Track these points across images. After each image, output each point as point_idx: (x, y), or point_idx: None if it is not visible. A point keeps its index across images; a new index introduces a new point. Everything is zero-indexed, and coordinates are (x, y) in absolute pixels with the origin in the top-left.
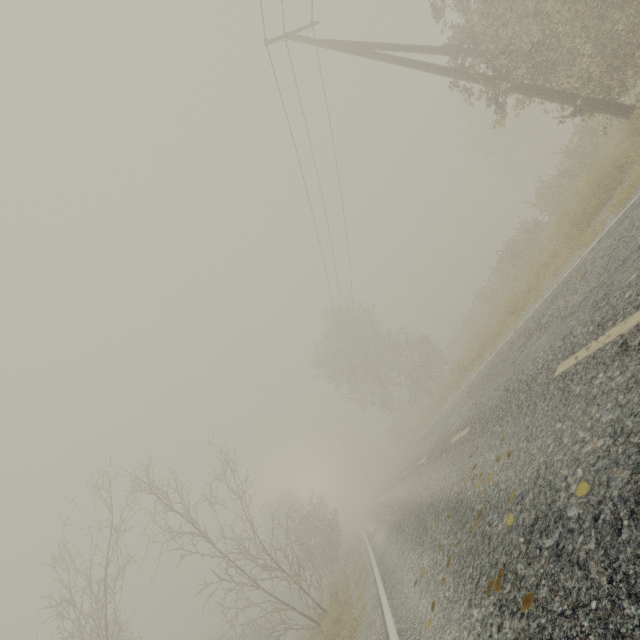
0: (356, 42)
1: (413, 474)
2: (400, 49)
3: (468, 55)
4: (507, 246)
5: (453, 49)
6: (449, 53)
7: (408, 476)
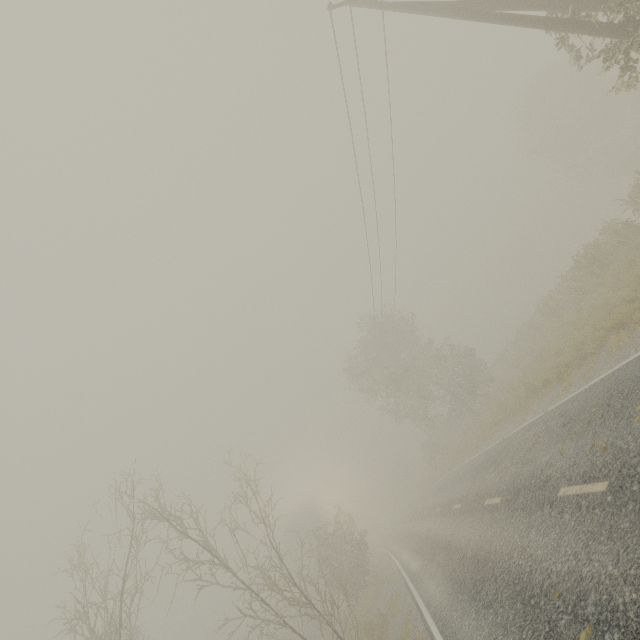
0: (435, 2)
1: (479, 515)
2: (490, 7)
3: (579, 8)
4: (587, 250)
5: (560, 2)
6: (554, 7)
7: (468, 514)
